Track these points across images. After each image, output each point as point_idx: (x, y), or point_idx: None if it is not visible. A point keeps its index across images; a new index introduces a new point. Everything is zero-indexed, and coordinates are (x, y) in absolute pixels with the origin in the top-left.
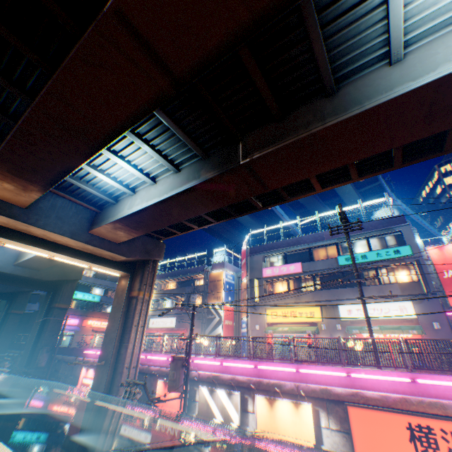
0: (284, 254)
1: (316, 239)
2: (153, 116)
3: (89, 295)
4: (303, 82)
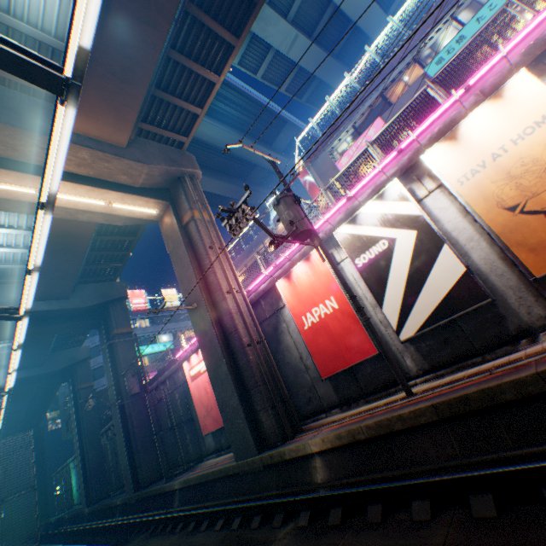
0: (352, 128)
1: (383, 77)
2: None
3: (158, 346)
4: None
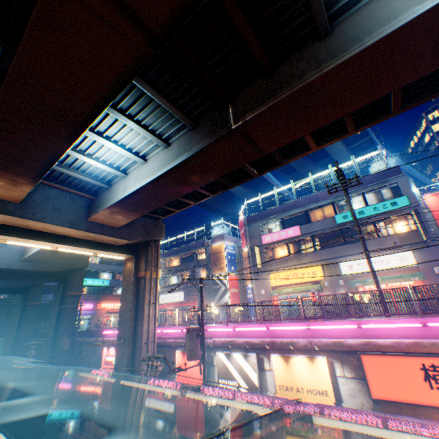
0: (281, 220)
1: (311, 201)
2: (134, 87)
3: (98, 281)
4: (293, 25)
